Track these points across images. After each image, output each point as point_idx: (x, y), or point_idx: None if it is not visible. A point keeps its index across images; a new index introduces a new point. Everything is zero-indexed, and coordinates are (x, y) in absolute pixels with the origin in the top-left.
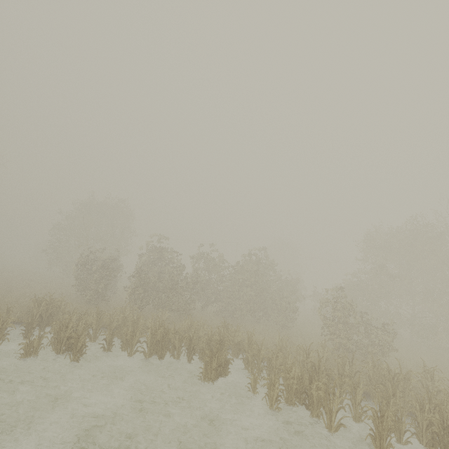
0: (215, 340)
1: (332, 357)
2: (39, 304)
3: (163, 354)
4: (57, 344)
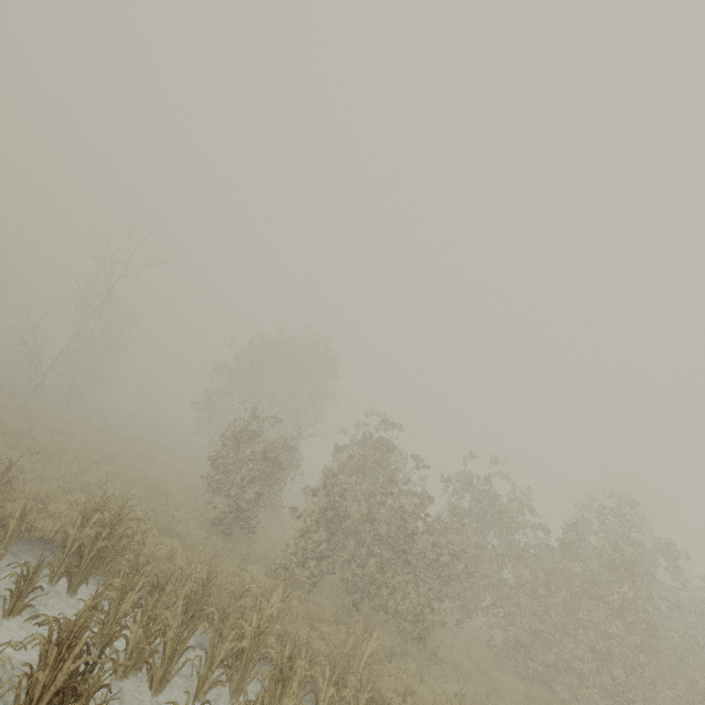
0: None
1: None
2: (86, 519)
3: None
4: (24, 702)
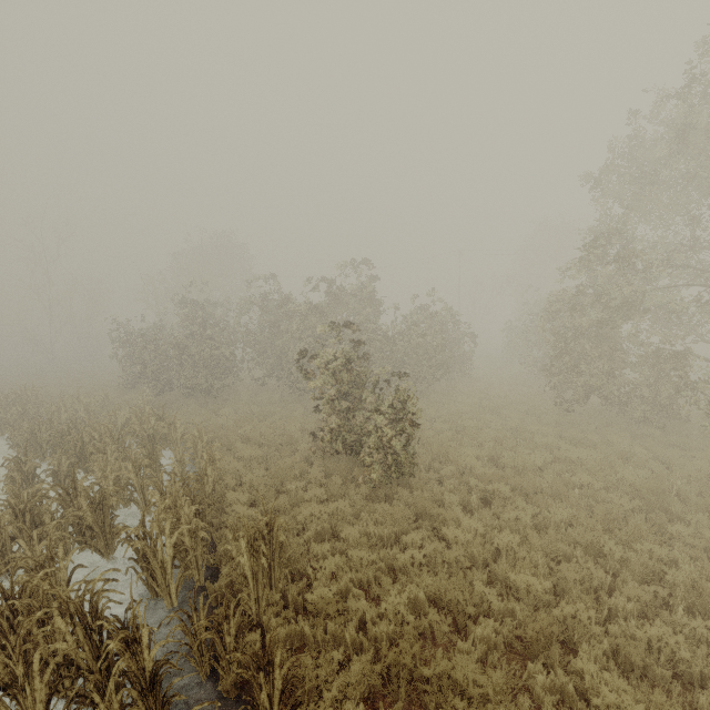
0: (69, 439)
1: (280, 468)
2: None
3: (46, 455)
4: None
